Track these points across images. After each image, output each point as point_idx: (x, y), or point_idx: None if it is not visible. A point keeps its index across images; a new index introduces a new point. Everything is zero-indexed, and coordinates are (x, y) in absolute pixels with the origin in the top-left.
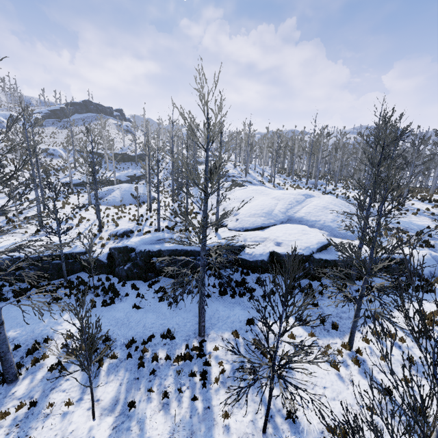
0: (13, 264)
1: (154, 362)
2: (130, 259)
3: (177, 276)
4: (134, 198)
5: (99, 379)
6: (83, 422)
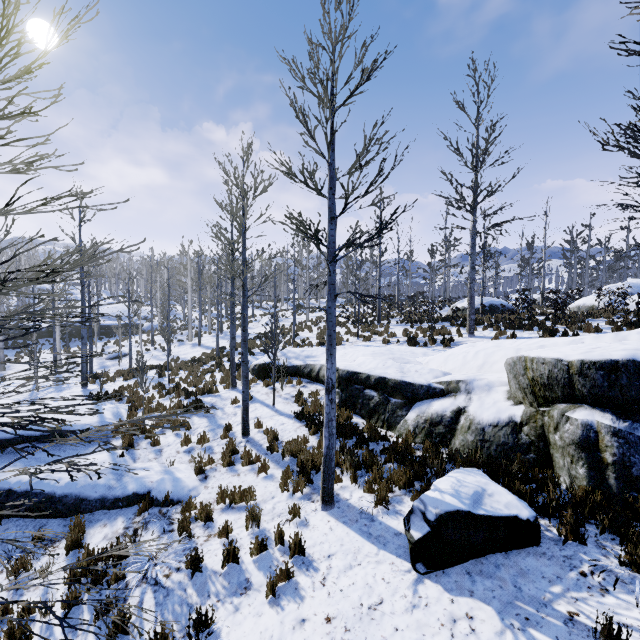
0: None
1: None
2: None
3: None
4: None
5: None
6: None
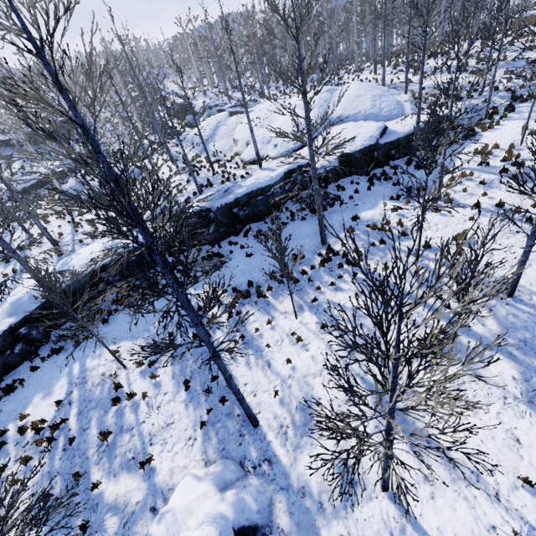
0: (91, 280)
1: (304, 276)
2: (211, 221)
3: (264, 218)
4: (140, 169)
5: (273, 304)
6: (290, 324)
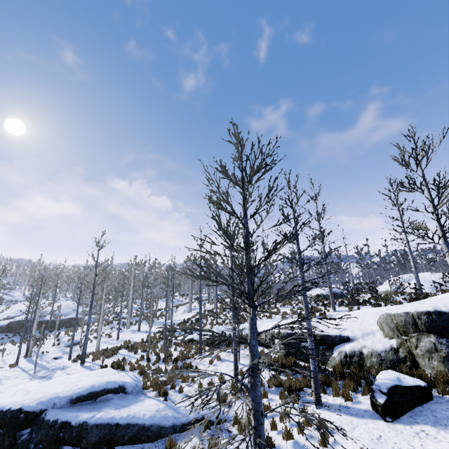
0: None
1: None
2: None
3: None
4: None
5: None
6: None
